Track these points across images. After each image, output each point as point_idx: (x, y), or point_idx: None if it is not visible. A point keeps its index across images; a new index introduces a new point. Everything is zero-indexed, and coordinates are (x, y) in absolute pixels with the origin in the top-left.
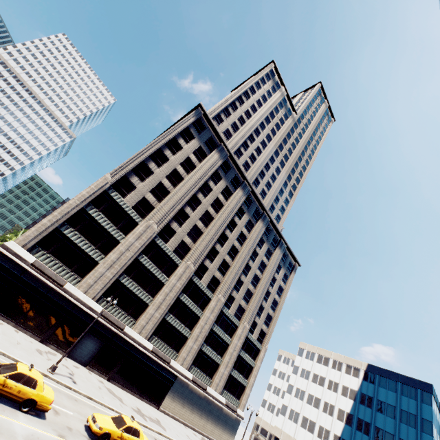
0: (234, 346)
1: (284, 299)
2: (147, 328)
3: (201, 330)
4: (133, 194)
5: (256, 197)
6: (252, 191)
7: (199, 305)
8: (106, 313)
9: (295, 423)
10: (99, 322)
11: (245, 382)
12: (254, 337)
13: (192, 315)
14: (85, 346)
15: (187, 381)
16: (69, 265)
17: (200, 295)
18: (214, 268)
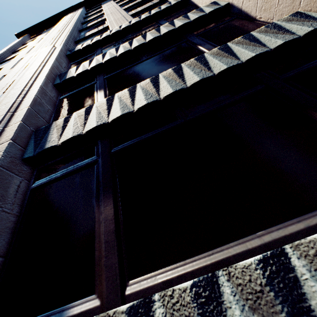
0: None
1: None
2: None
3: None
4: None
5: None
6: None
7: None
8: None
9: None
10: None
11: None
12: None
13: None
14: None
15: None
16: None
17: None
18: None
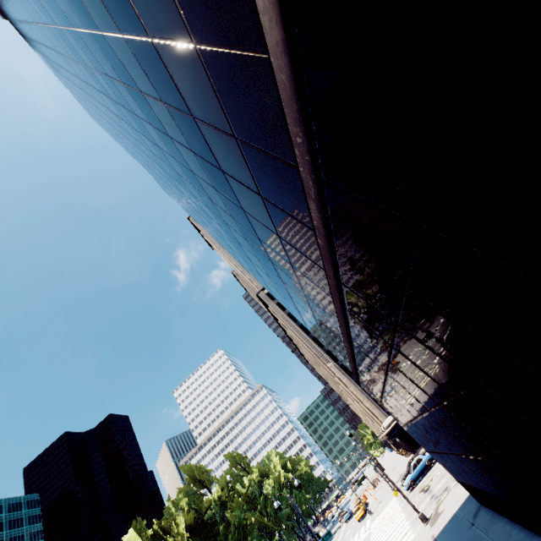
0: None
1: None
2: None
3: None
4: None
5: None
6: None
7: None
8: None
9: None
10: None
11: None
12: None
13: None
14: None
15: None
16: None
17: None
18: None
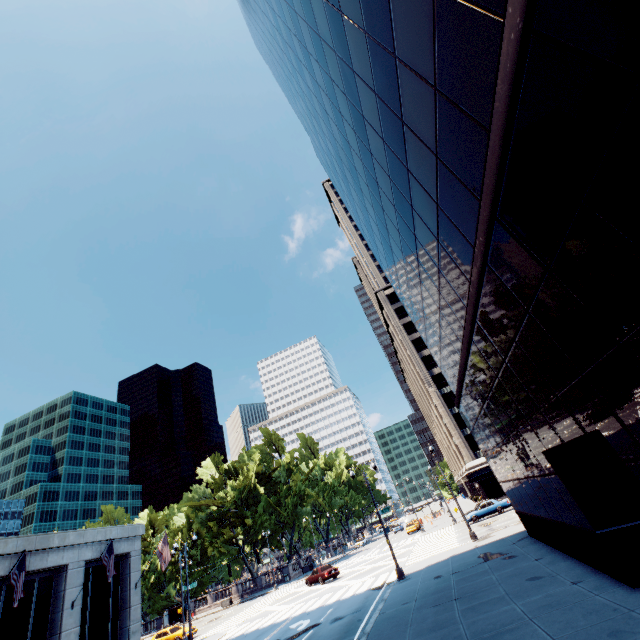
0: None
1: None
2: None
3: None
4: None
5: None
6: None
7: None
8: None
9: None
10: None
11: None
12: None
13: None
14: None
15: None
16: None
17: None
18: None
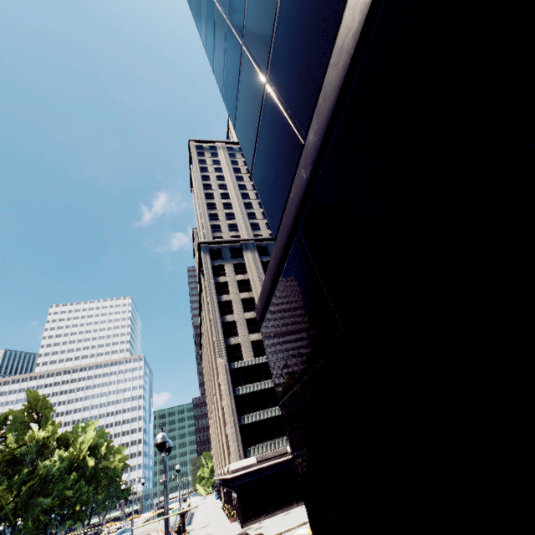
0: None
1: None
2: None
3: None
4: (244, 349)
5: None
6: None
7: None
8: None
9: None
10: None
11: None
12: None
13: None
14: None
15: None
16: (273, 437)
17: None
18: None
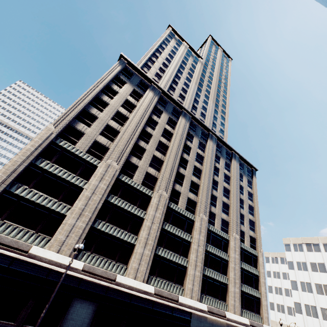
0: (233, 260)
1: (257, 202)
2: (141, 270)
3: (197, 254)
4: (83, 139)
5: (197, 122)
6: (192, 117)
7: (185, 230)
8: (90, 267)
9: (316, 317)
10: (84, 280)
11: (257, 294)
12: (246, 245)
13: (182, 241)
14: (76, 314)
15: (203, 314)
16: (31, 227)
17: (182, 220)
18: (185, 191)
